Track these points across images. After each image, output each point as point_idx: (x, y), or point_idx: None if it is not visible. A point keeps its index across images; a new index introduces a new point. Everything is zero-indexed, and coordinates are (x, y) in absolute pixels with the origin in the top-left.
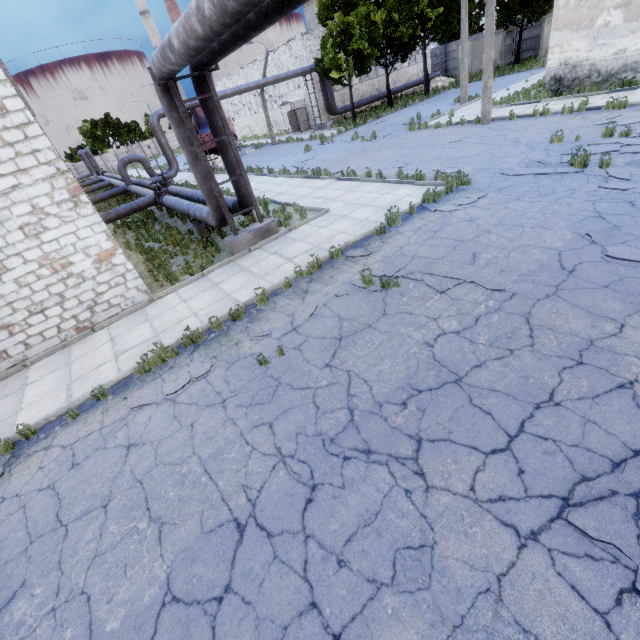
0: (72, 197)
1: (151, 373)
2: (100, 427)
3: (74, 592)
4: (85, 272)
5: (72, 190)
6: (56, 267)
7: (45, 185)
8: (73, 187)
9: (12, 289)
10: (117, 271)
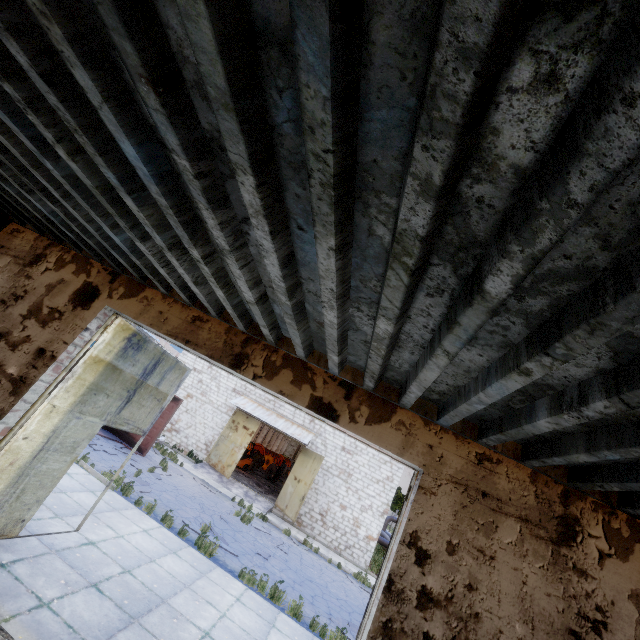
0: (383, 512)
1: (356, 580)
2: (336, 571)
3: (324, 580)
4: (359, 534)
5: (385, 511)
6: (355, 523)
7: (380, 503)
8: (386, 510)
9: (339, 515)
10: (367, 546)
